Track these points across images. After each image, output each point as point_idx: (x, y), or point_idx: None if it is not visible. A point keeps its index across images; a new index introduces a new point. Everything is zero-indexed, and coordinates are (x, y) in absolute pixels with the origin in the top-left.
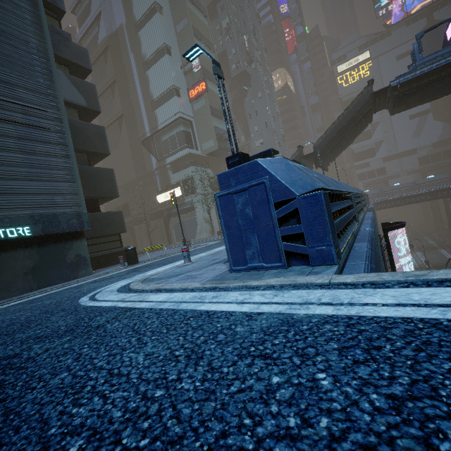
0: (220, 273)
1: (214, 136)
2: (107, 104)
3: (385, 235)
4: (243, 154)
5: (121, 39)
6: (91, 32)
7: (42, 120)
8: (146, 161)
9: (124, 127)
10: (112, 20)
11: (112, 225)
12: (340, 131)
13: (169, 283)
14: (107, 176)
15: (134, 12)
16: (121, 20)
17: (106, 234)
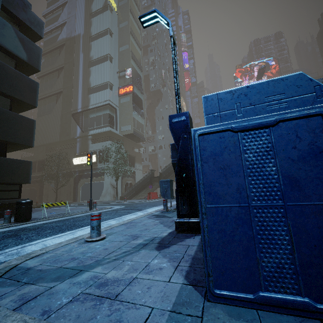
0: (176, 295)
1: (132, 123)
2: (51, 81)
3: None
4: (189, 115)
5: (77, 42)
6: (54, 32)
7: None
8: (72, 129)
9: (60, 101)
10: (73, 29)
11: (14, 173)
12: None
13: (50, 314)
14: (26, 125)
15: (91, 29)
16: (80, 31)
17: (3, 181)
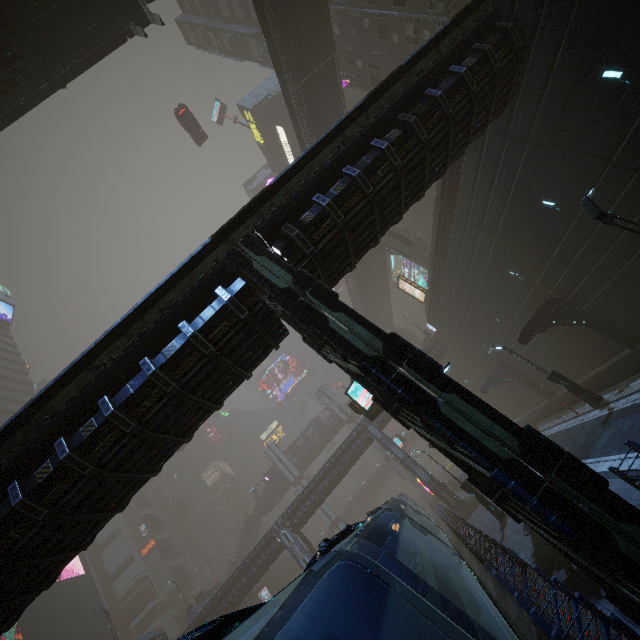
0: None
1: (171, 577)
2: None
3: (257, 596)
4: (190, 605)
5: None
6: None
7: (107, 637)
8: None
9: None
10: None
11: None
12: (244, 540)
13: None
14: None
15: None
16: None
17: None
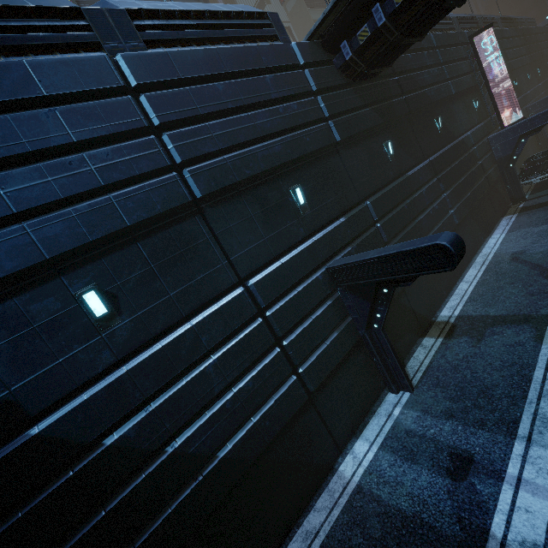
0: None
1: None
2: None
3: (470, 42)
4: None
5: None
6: None
7: None
8: None
9: None
10: None
11: None
12: None
13: None
14: None
15: None
16: None
17: None
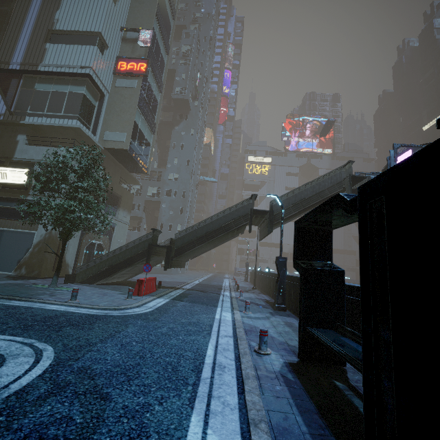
0: None
1: (130, 131)
2: None
3: None
4: None
5: None
6: None
7: None
8: None
9: None
10: None
11: None
12: (304, 200)
13: None
14: None
15: None
16: None
17: None
